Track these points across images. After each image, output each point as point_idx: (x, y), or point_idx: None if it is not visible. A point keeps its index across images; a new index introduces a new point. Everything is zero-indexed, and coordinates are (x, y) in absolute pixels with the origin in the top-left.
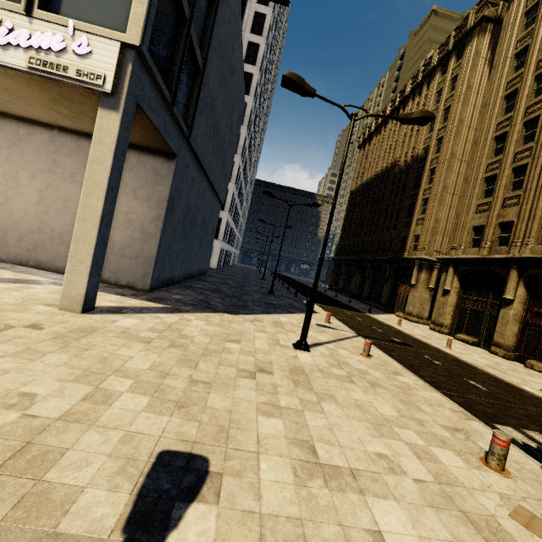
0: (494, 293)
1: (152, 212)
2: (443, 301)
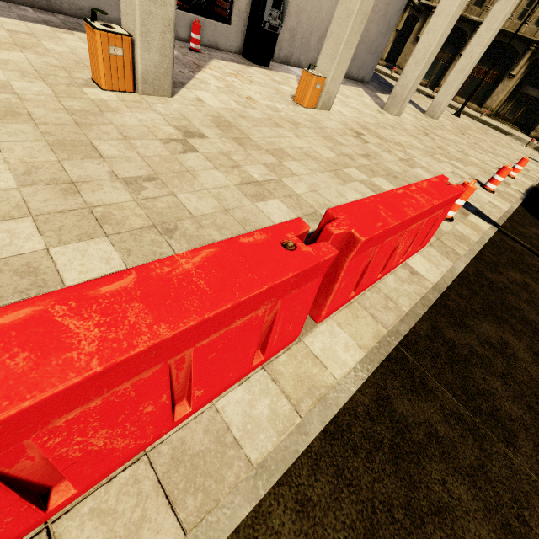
0: (452, 47)
1: (400, 2)
2: (412, 48)
